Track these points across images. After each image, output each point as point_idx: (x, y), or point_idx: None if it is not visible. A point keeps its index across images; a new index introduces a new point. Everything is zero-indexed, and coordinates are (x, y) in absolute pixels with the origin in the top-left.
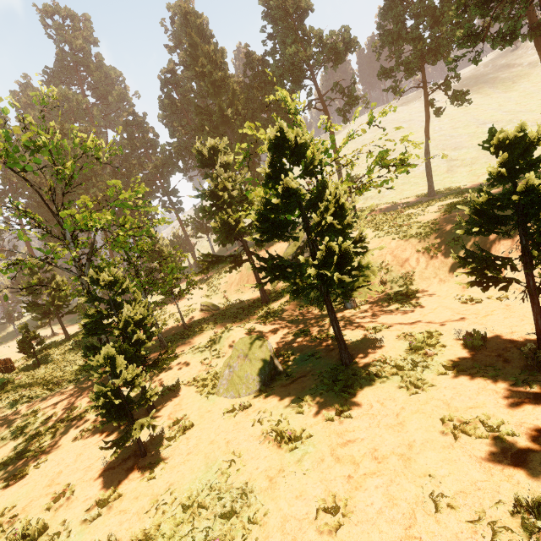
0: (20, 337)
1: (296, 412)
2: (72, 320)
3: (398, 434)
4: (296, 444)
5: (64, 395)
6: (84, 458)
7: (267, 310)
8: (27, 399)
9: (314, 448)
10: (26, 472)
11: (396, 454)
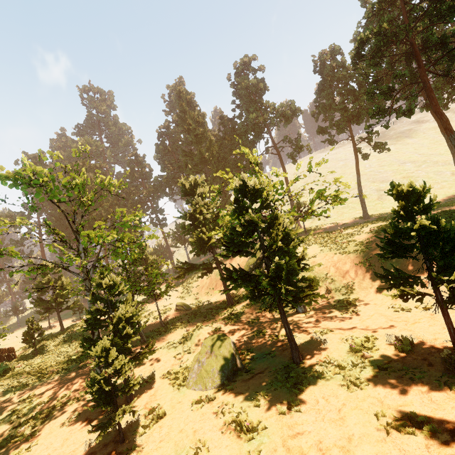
0: (21, 329)
1: (254, 405)
2: (66, 315)
3: (340, 427)
4: (253, 434)
5: (56, 383)
6: (69, 443)
7: (232, 312)
8: (24, 385)
9: (268, 439)
10: (19, 454)
11: (337, 446)
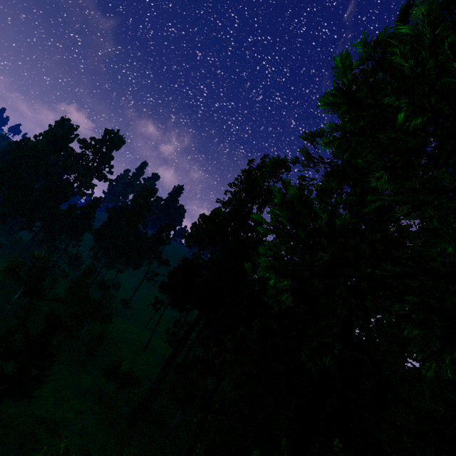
0: None
1: None
2: None
3: None
4: None
5: None
6: None
7: None
8: None
9: None
10: None
11: None
